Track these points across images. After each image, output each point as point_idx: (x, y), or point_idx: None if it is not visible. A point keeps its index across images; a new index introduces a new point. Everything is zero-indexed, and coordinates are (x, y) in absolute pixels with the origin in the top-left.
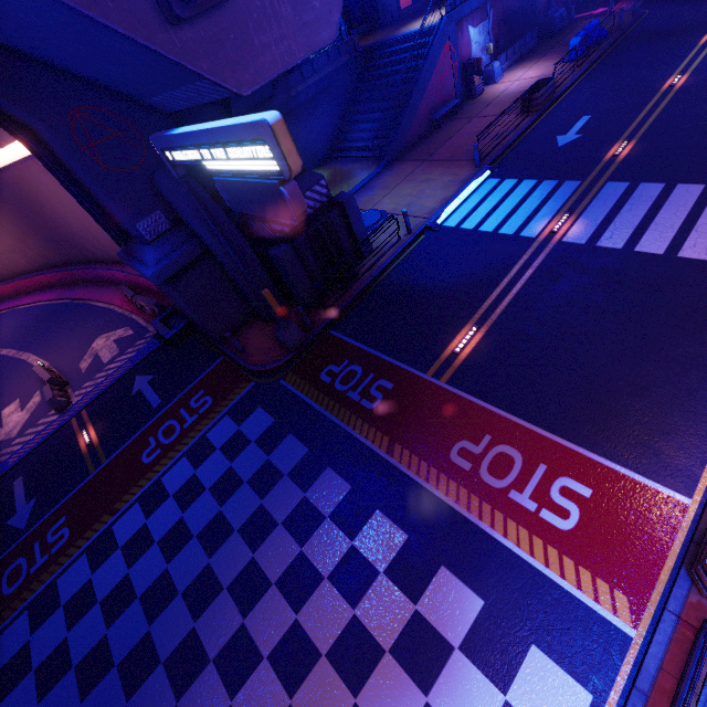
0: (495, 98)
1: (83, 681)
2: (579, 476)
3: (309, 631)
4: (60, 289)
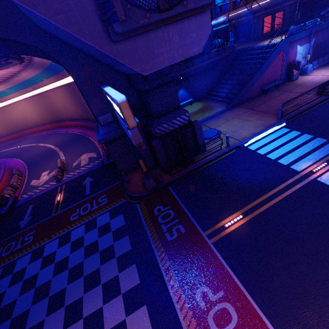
0: (303, 83)
1: None
2: None
3: None
4: (83, 129)
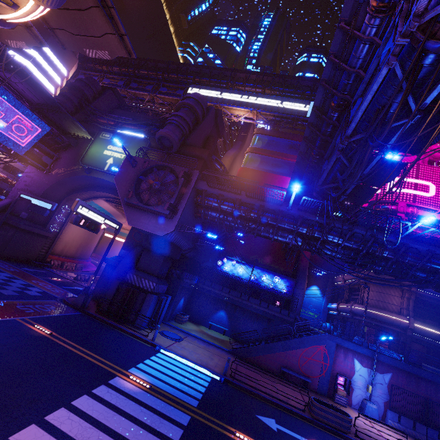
0: None
1: None
2: None
3: None
4: None
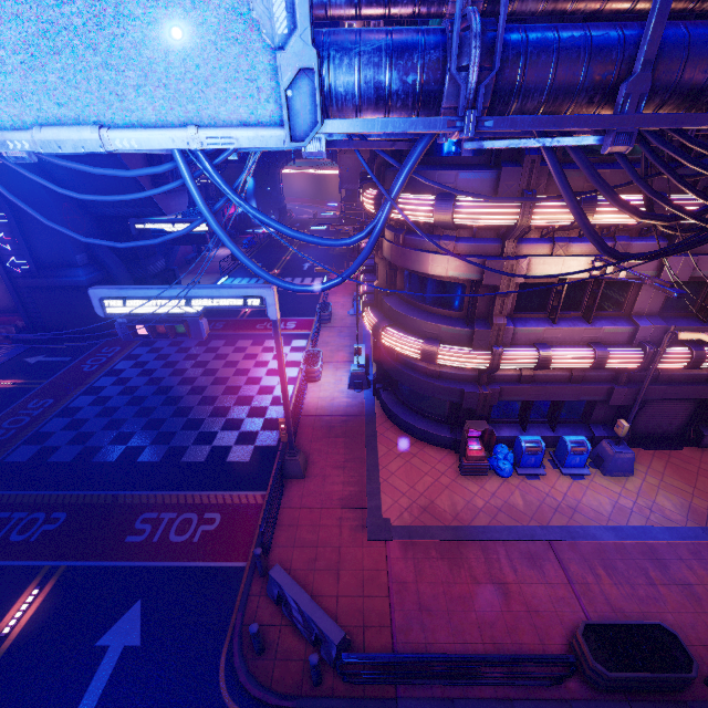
0: (215, 256)
1: (134, 404)
2: (293, 321)
3: (233, 360)
4: None
